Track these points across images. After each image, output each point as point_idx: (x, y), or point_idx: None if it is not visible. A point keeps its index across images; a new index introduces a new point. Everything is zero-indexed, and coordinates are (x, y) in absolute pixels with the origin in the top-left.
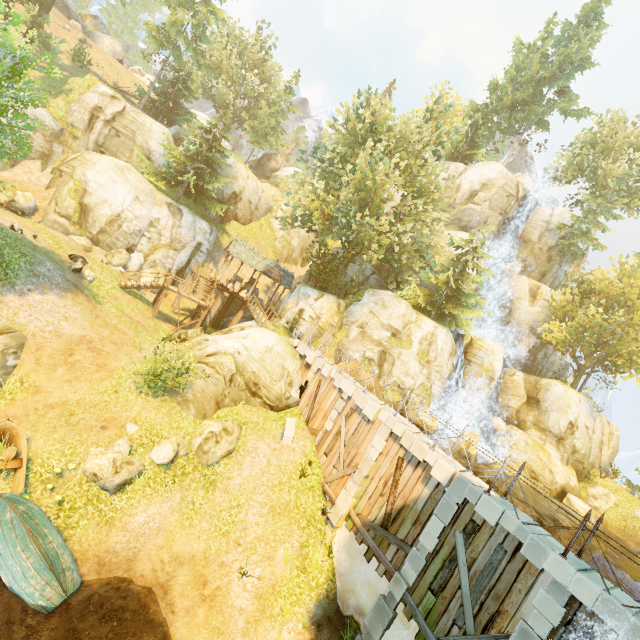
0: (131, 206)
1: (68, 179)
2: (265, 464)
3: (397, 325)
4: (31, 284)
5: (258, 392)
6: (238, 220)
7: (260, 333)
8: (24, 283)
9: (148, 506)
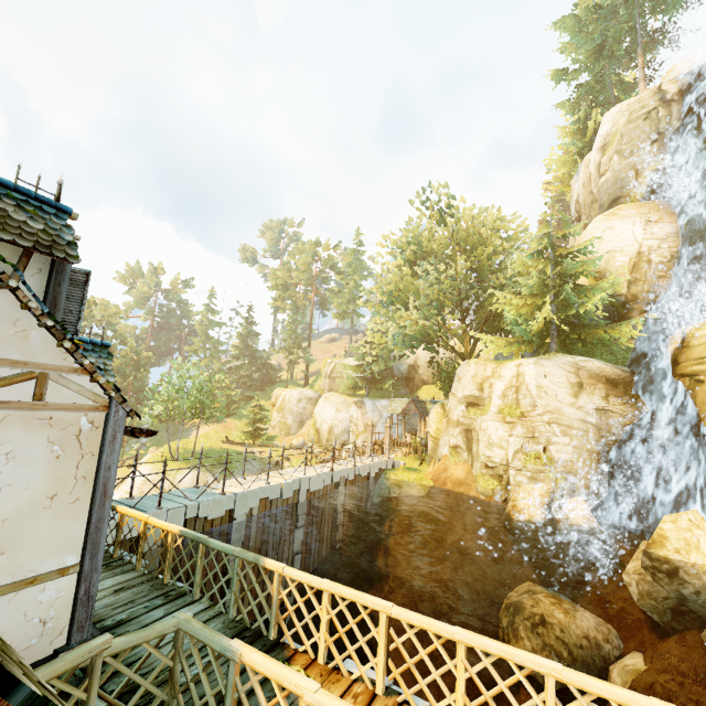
0: (335, 416)
1: (311, 419)
2: None
3: (468, 391)
4: (239, 475)
5: None
6: (427, 383)
7: None
8: (236, 475)
9: None
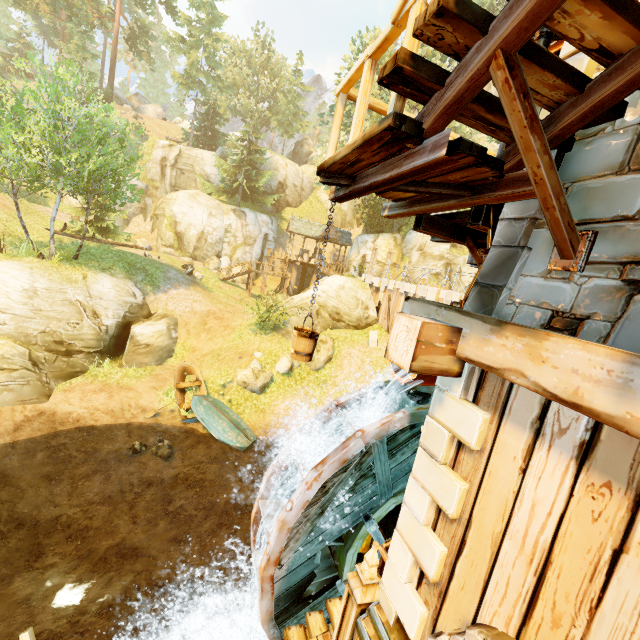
0: (208, 222)
1: (163, 218)
2: (359, 362)
3: None
4: (168, 285)
5: (341, 319)
6: (290, 205)
7: (331, 278)
8: (164, 285)
9: (284, 400)
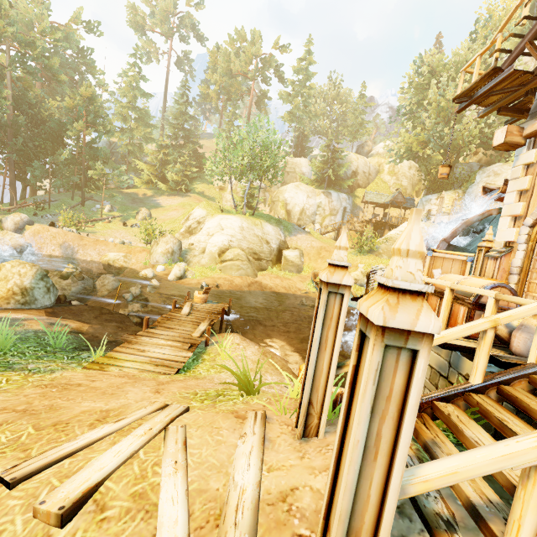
0: (307, 201)
1: (278, 203)
2: None
3: None
4: (296, 232)
5: None
6: (360, 187)
7: (405, 223)
8: (294, 232)
9: None
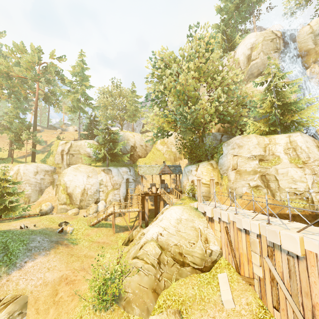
0: (87, 181)
1: (59, 186)
2: None
3: (258, 152)
4: (26, 257)
5: (185, 261)
6: (141, 157)
7: (169, 212)
8: (22, 259)
9: None
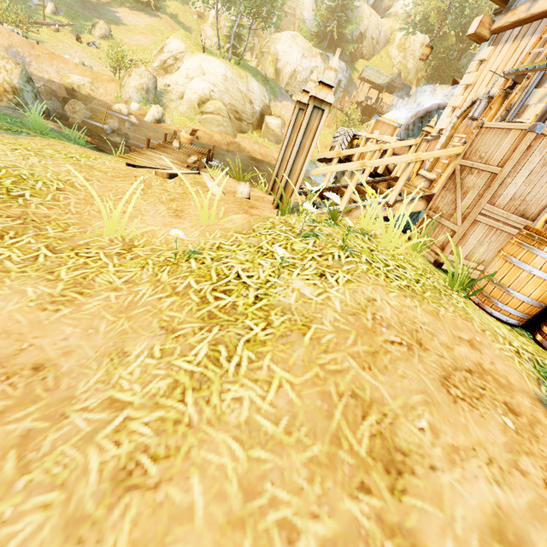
0: (300, 62)
1: (268, 55)
2: None
3: None
4: (282, 98)
5: None
6: (363, 58)
7: (391, 112)
8: (280, 97)
9: None
